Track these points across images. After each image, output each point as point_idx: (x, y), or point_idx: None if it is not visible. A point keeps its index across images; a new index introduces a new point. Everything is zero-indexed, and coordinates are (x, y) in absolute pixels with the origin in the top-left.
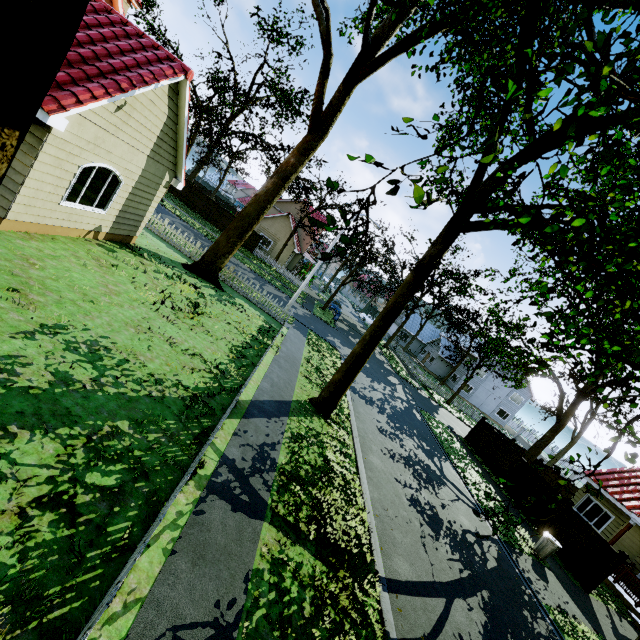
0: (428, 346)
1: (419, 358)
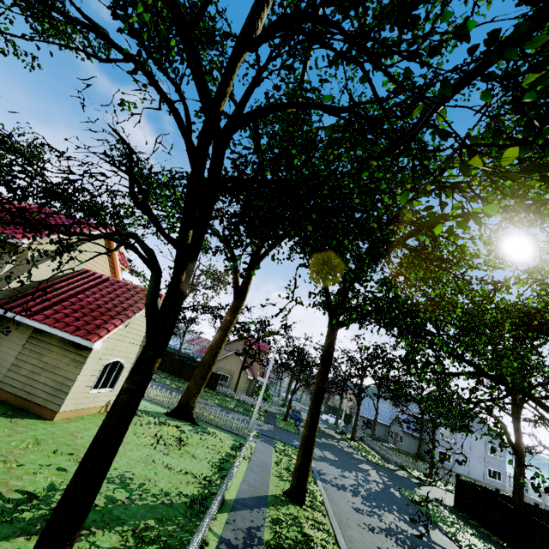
0: (392, 426)
1: (390, 442)
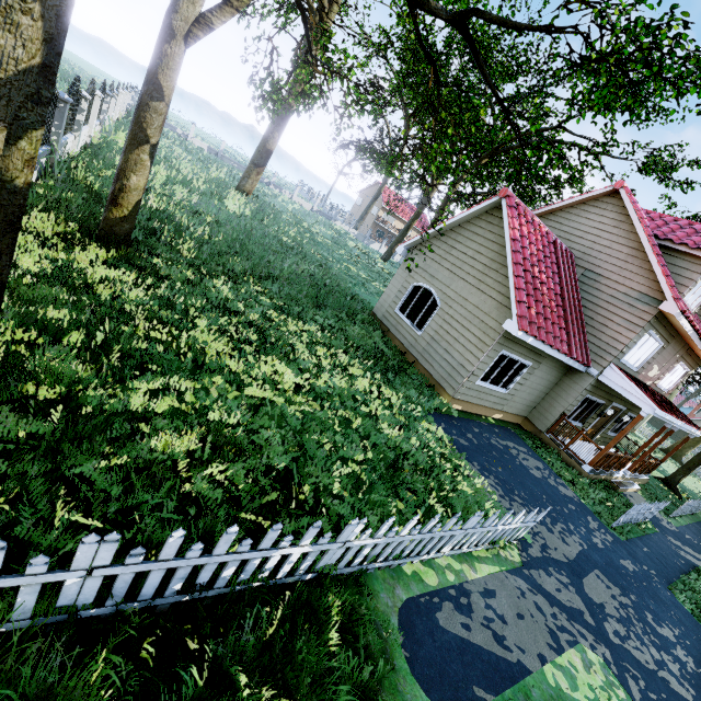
0: None
1: None
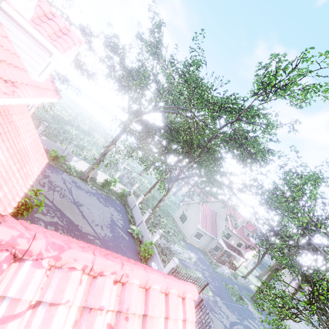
0: None
1: None
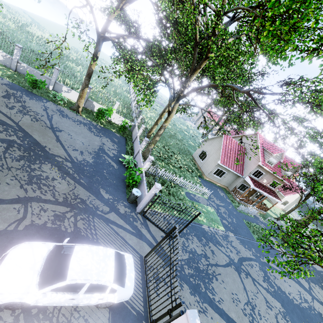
0: None
1: None
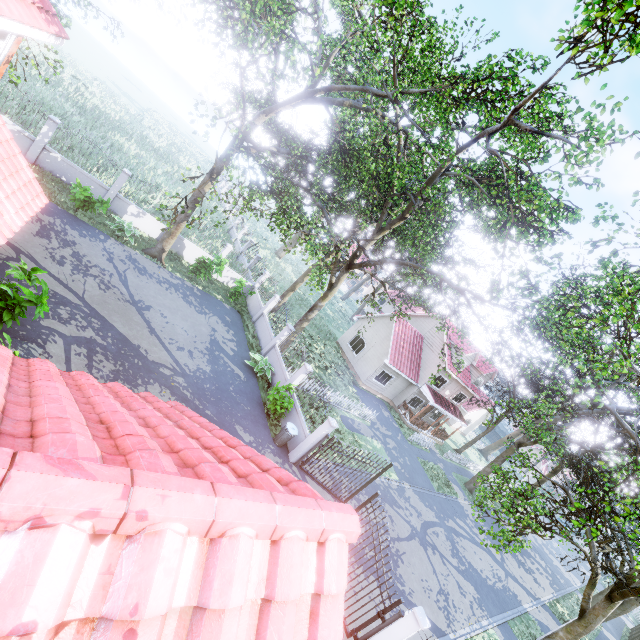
0: None
1: None
